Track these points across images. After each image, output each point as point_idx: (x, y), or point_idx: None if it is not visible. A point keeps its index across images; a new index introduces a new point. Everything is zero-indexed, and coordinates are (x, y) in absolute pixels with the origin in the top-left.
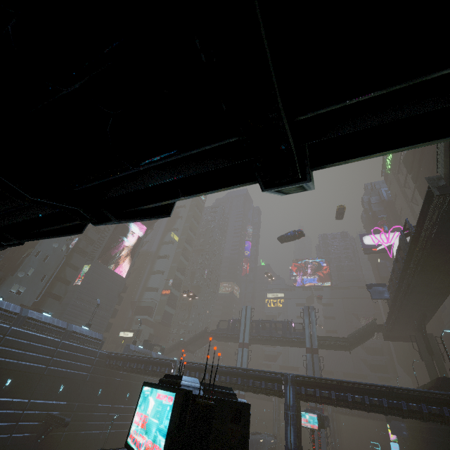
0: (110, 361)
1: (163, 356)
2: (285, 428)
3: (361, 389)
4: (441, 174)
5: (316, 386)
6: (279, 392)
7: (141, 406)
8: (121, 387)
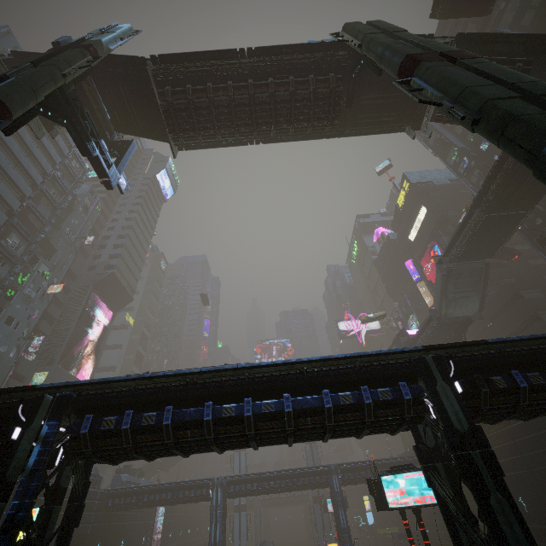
0: (113, 500)
1: (149, 481)
2: (337, 512)
3: (387, 464)
4: (436, 308)
5: (355, 469)
6: (326, 483)
7: (389, 486)
8: (117, 534)
